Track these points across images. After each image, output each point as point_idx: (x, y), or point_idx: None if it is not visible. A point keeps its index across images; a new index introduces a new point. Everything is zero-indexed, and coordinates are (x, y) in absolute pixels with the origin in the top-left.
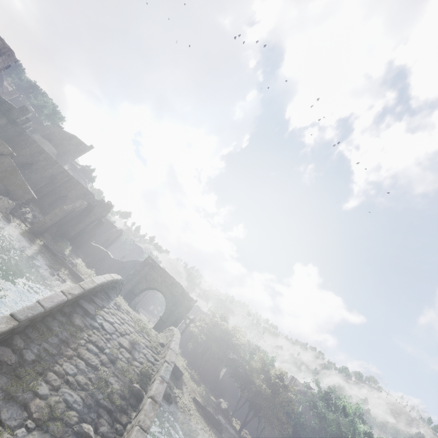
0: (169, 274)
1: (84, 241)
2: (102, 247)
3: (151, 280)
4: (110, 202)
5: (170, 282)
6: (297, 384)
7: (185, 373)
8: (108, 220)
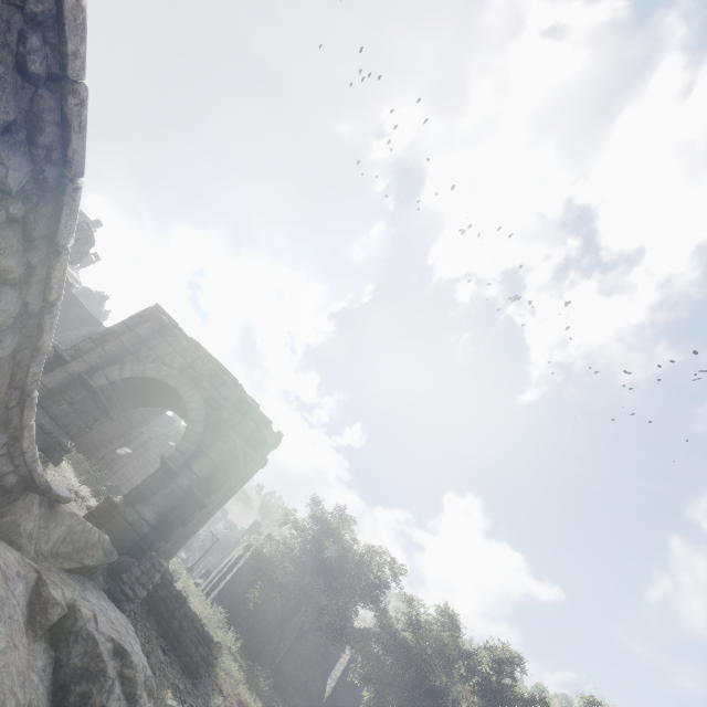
0: (207, 354)
1: None
2: None
3: (152, 361)
4: (88, 226)
5: (209, 371)
6: None
7: (230, 663)
8: (96, 319)
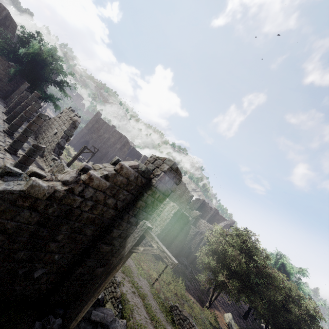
0: None
1: None
2: None
3: None
4: None
5: None
6: (206, 206)
7: None
8: None
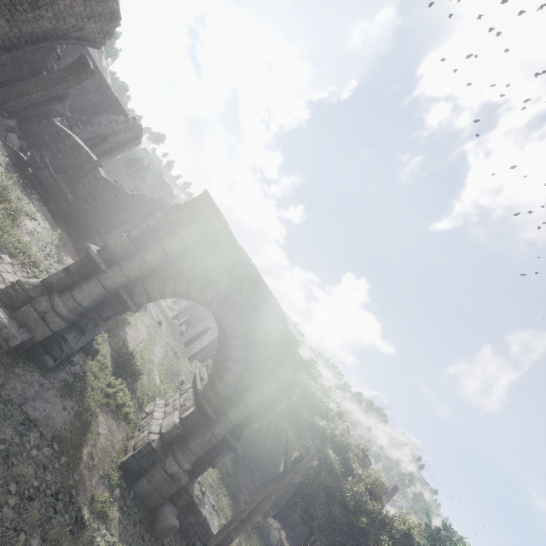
0: (256, 274)
1: (30, 105)
2: (92, 151)
3: (196, 278)
4: None
5: (255, 299)
6: None
7: (223, 502)
8: (115, 97)
